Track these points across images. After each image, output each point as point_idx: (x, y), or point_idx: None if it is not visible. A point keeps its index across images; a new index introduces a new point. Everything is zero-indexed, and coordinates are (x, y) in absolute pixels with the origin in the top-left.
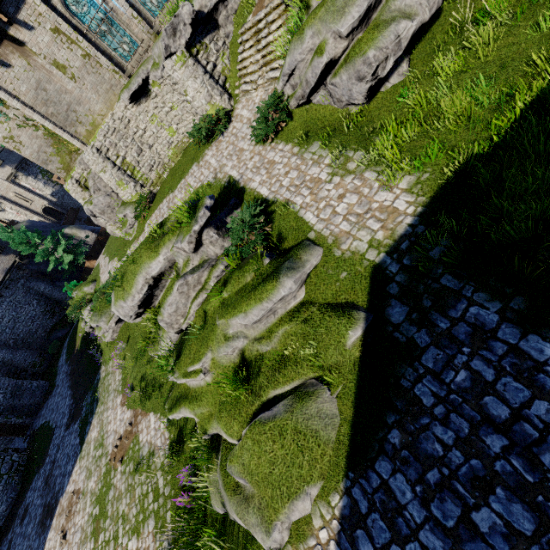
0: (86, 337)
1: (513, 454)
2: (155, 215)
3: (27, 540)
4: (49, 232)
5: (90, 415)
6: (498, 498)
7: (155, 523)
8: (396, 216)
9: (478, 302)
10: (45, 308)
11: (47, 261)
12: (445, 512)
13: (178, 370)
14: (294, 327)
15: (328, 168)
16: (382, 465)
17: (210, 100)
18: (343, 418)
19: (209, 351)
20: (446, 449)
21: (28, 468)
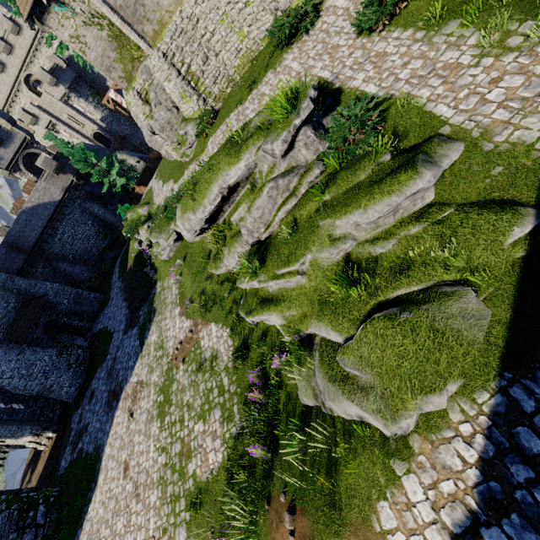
0: (138, 257)
1: None
2: (221, 130)
3: (96, 415)
4: (101, 156)
5: (148, 323)
6: None
7: (222, 413)
8: None
9: None
10: (98, 229)
11: (100, 184)
12: None
13: (263, 274)
14: (421, 229)
15: (474, 50)
16: None
17: None
18: (495, 320)
19: (308, 252)
20: None
21: (91, 362)
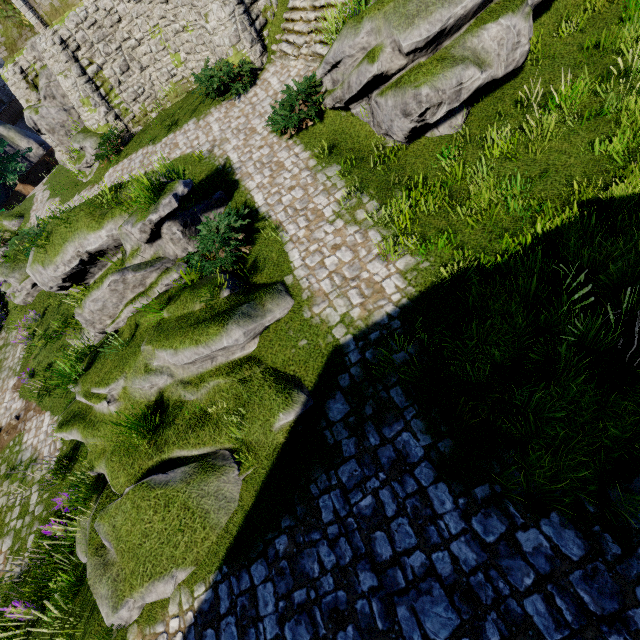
0: None
1: (377, 597)
2: (123, 165)
3: None
4: None
5: None
6: (346, 635)
7: (13, 544)
8: (380, 297)
9: (413, 429)
10: None
11: None
12: (296, 635)
13: (81, 384)
14: (229, 384)
15: (336, 205)
16: (259, 569)
17: (236, 42)
18: (241, 505)
19: (122, 377)
20: (322, 572)
21: None
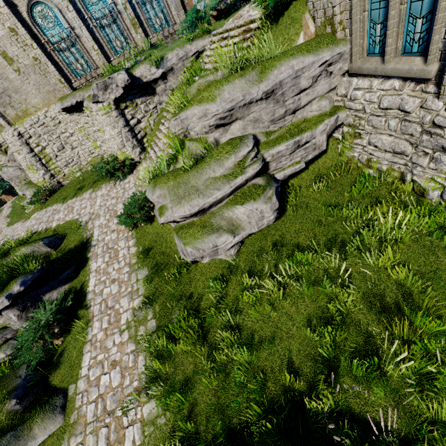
0: None
1: None
2: (40, 215)
3: None
4: None
5: None
6: None
7: None
8: None
9: None
10: None
11: None
12: None
13: None
14: None
15: (131, 314)
16: None
17: (122, 147)
18: None
19: None
20: None
21: None
